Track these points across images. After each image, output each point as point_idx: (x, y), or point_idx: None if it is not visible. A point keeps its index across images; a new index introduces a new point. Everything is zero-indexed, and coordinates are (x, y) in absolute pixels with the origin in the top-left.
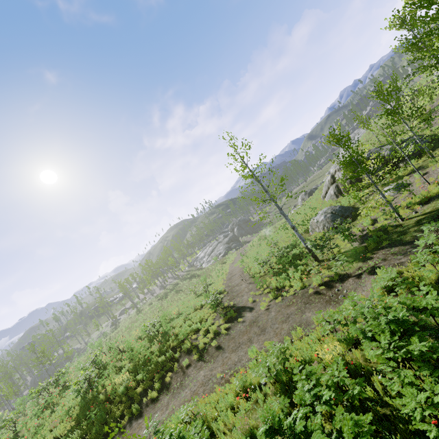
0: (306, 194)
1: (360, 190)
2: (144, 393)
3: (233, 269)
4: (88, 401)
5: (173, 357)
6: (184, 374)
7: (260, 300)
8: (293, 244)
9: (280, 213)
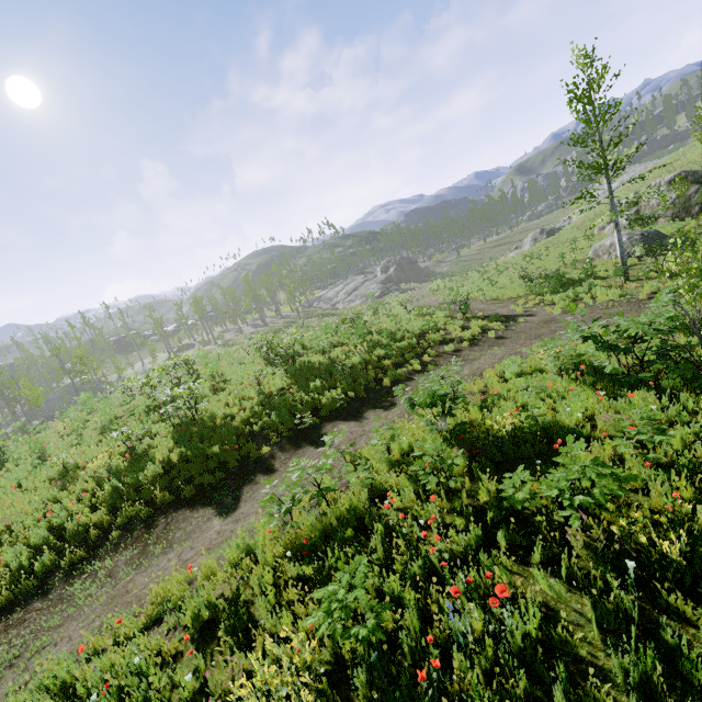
0: (542, 233)
1: (685, 217)
2: (396, 366)
3: (422, 304)
4: (296, 369)
5: (428, 340)
6: (456, 355)
7: (538, 310)
8: (559, 272)
9: (609, 199)
